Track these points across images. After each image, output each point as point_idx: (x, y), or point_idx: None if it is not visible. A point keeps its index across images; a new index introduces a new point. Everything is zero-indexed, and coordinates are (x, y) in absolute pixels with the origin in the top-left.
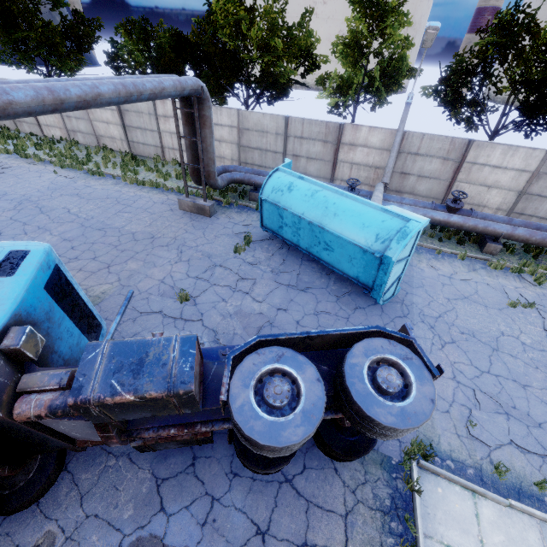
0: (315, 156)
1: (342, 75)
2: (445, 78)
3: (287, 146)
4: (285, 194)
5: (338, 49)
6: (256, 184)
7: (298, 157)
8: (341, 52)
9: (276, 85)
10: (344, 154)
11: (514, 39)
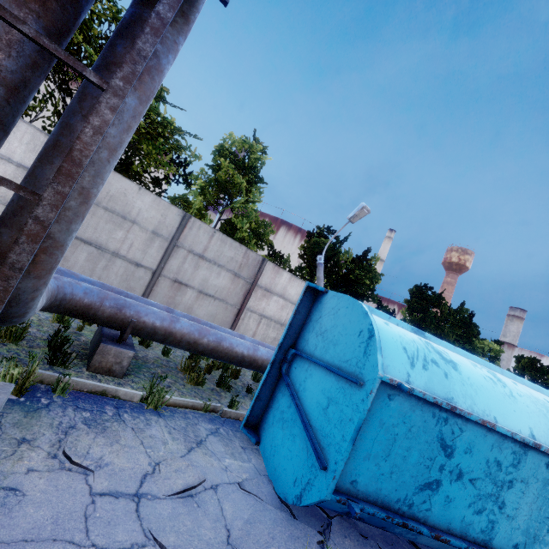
0: (214, 293)
1: (202, 208)
2: (301, 255)
3: (169, 261)
4: (452, 373)
5: (202, 182)
6: (140, 323)
7: (183, 286)
8: (202, 186)
9: (127, 166)
10: (256, 300)
11: (338, 248)
